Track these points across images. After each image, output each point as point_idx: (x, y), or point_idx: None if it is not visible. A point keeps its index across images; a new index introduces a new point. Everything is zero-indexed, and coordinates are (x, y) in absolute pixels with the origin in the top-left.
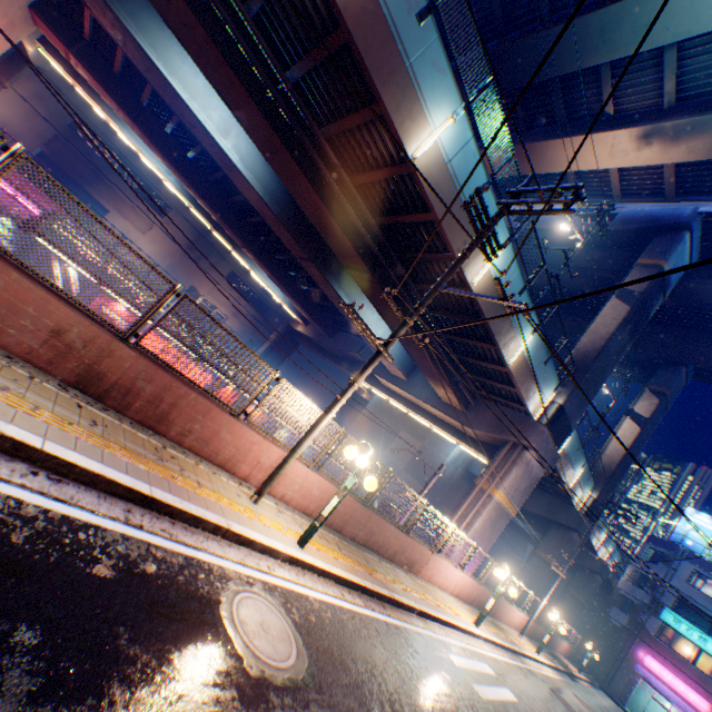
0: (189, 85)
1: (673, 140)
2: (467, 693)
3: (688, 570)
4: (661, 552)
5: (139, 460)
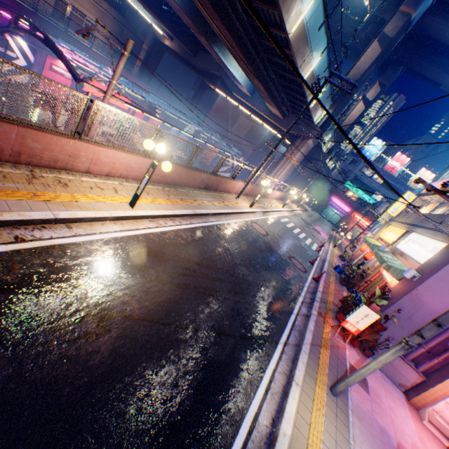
0: None
1: None
2: (286, 228)
3: (362, 166)
4: (354, 160)
5: (225, 204)
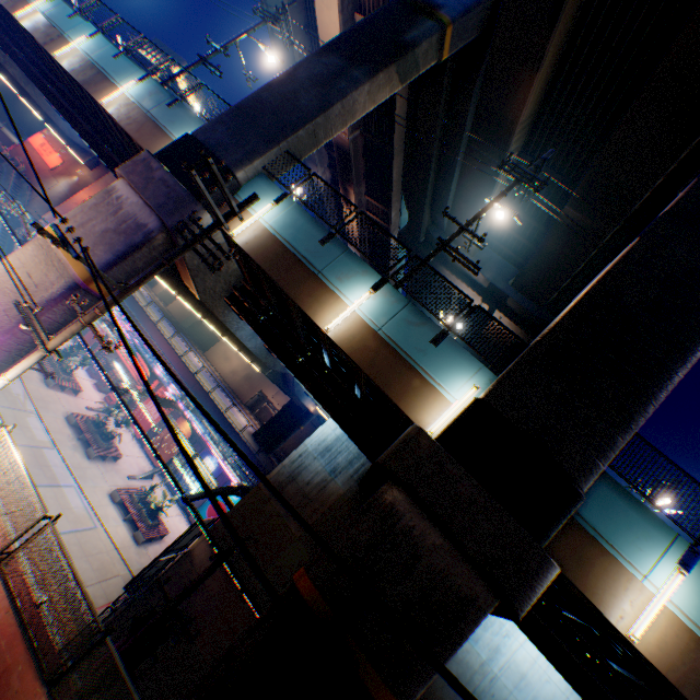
0: None
1: None
2: None
3: None
4: None
5: None
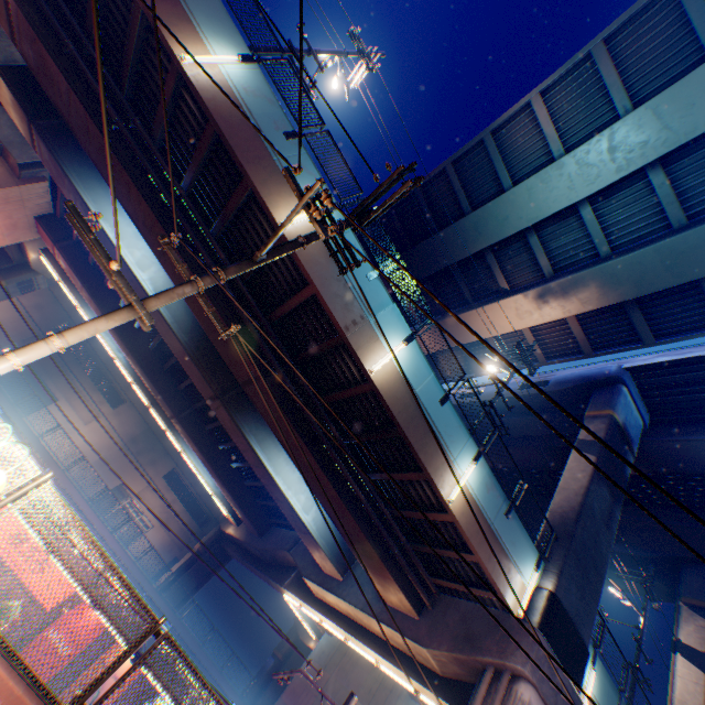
0: (120, 229)
1: (564, 295)
2: None
3: None
4: None
5: None
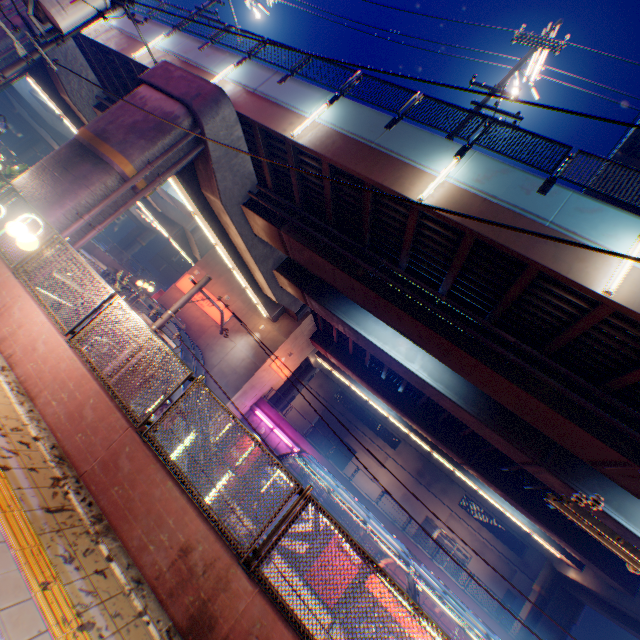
0: (381, 335)
1: None
2: None
3: None
4: None
5: None
